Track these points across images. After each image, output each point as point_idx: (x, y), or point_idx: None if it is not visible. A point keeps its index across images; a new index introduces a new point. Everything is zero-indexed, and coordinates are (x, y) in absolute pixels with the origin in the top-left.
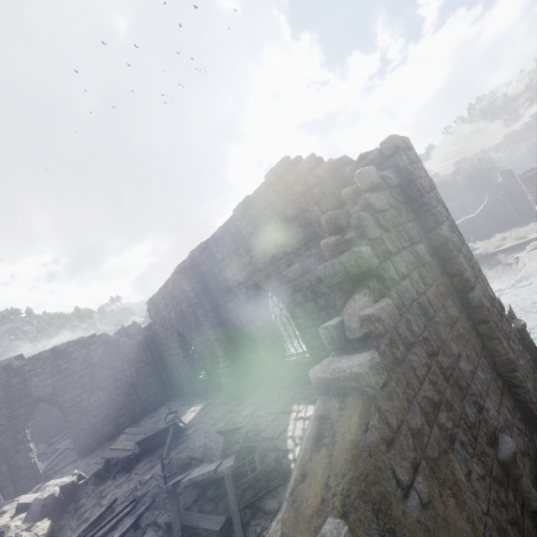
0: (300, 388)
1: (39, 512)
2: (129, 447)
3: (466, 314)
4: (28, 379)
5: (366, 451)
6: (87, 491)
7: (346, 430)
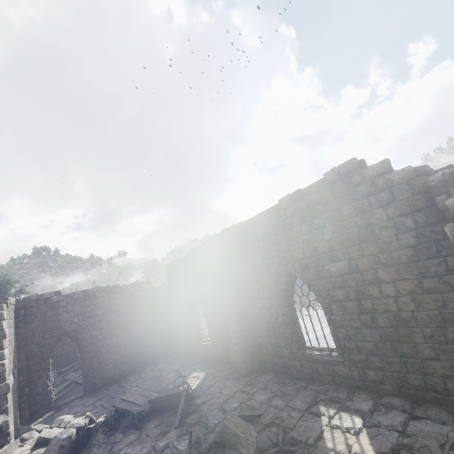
0: (321, 386)
1: (56, 452)
2: (139, 402)
3: None
4: (60, 314)
5: None
6: (98, 439)
7: None
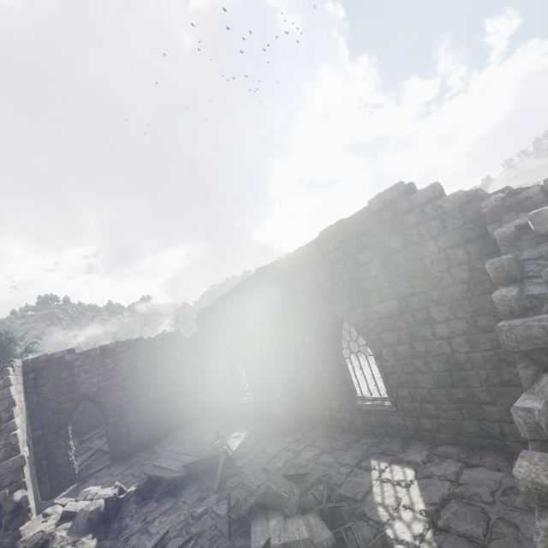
0: (374, 439)
1: (84, 525)
2: (174, 468)
3: None
4: (76, 374)
5: None
6: (130, 509)
7: None
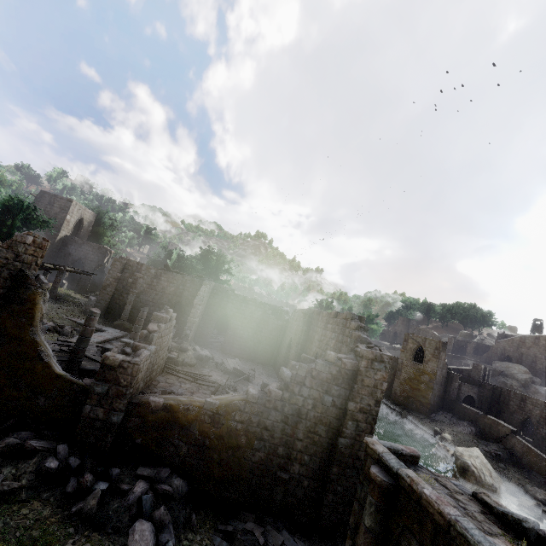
0: None
1: (196, 356)
2: (231, 366)
3: (331, 442)
4: (229, 302)
5: (234, 403)
6: (210, 365)
7: (236, 398)
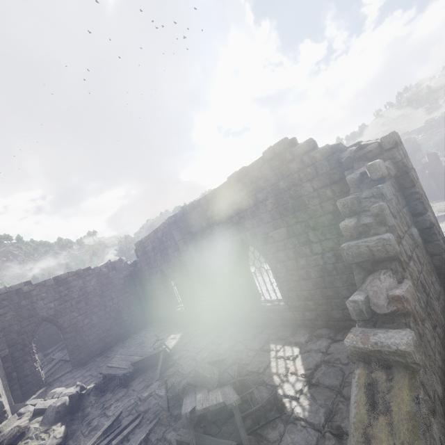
0: (273, 329)
1: (53, 417)
2: (124, 366)
3: (442, 288)
4: (34, 302)
5: (423, 423)
6: (91, 401)
7: (400, 401)
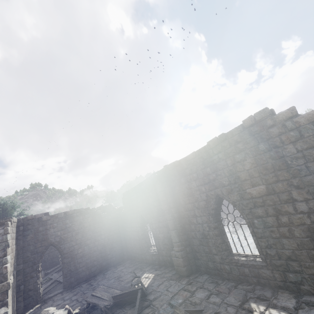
0: (248, 286)
1: None
2: (105, 297)
3: None
4: (48, 229)
5: None
6: None
7: None
